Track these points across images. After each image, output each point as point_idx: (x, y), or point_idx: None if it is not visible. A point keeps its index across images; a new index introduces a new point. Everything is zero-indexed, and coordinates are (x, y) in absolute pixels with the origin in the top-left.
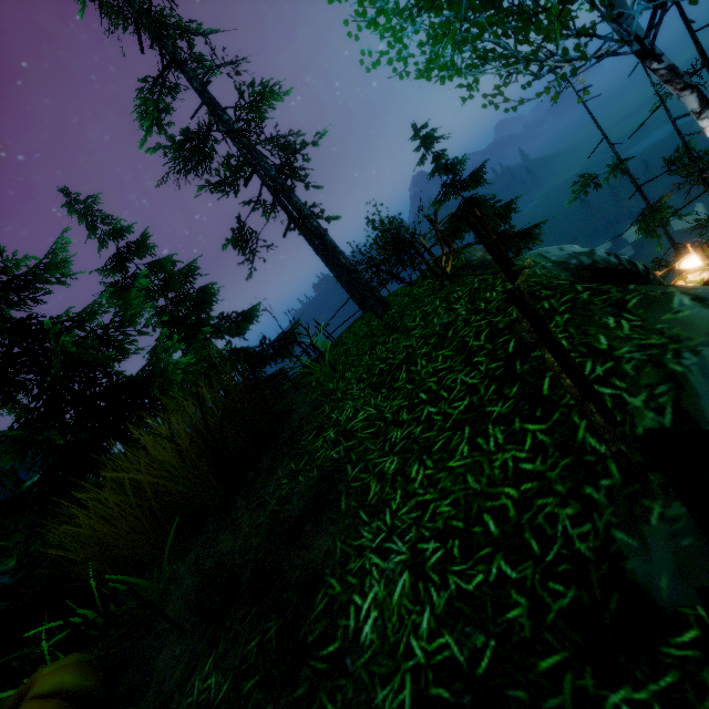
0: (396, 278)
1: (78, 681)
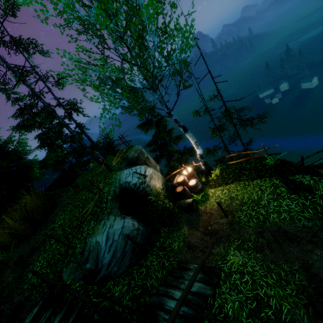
0: (109, 154)
1: None
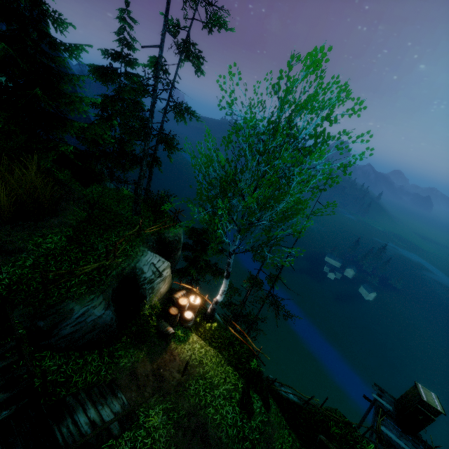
0: (151, 210)
1: None
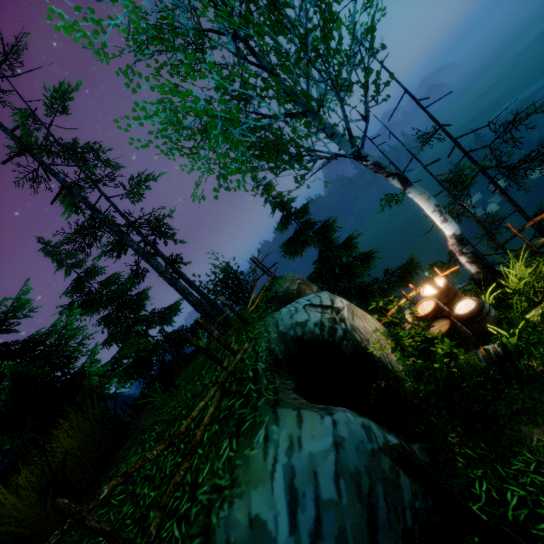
0: (235, 303)
1: None
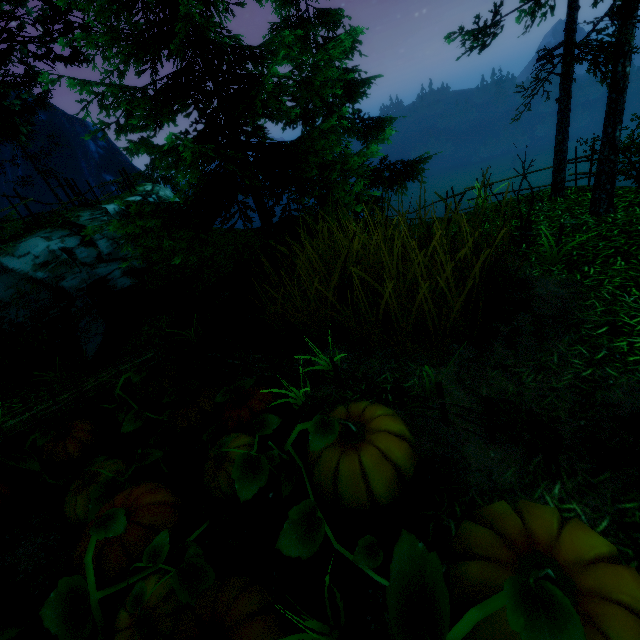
0: (639, 180)
1: (409, 434)
